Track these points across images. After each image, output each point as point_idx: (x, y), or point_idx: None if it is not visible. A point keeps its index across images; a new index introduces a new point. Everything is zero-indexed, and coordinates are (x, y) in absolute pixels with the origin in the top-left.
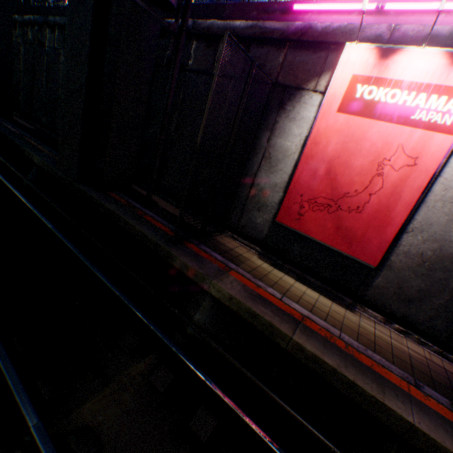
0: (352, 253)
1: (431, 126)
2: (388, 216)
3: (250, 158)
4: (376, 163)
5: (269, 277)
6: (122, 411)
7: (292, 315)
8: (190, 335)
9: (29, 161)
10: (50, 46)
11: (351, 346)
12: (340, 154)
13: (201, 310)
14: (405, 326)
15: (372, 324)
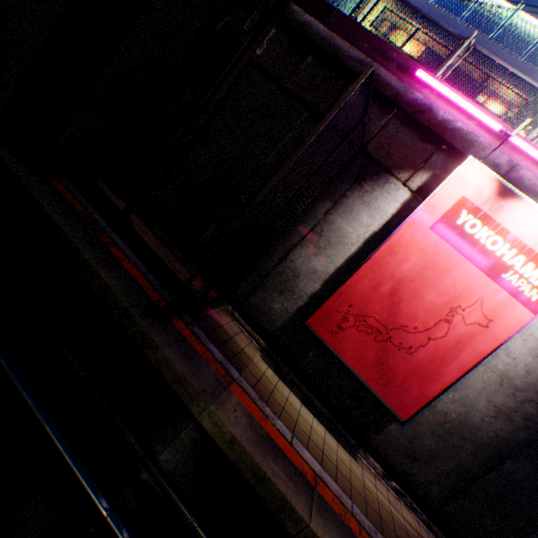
0: (385, 396)
1: (517, 293)
2: (439, 369)
3: (294, 223)
4: (449, 307)
5: (276, 396)
6: None
7: (306, 475)
8: (143, 482)
9: None
10: None
11: (364, 528)
12: (414, 278)
13: (175, 445)
14: (400, 484)
15: (373, 480)
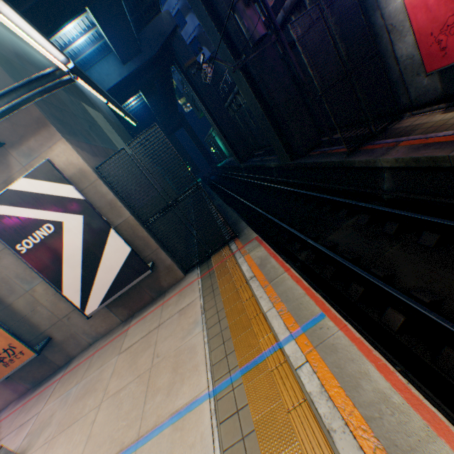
0: None
1: None
2: None
3: (379, 46)
4: None
5: (446, 124)
6: (344, 235)
7: None
8: (387, 200)
9: (270, 169)
10: (243, 103)
11: None
12: None
13: (385, 181)
14: None
15: None
